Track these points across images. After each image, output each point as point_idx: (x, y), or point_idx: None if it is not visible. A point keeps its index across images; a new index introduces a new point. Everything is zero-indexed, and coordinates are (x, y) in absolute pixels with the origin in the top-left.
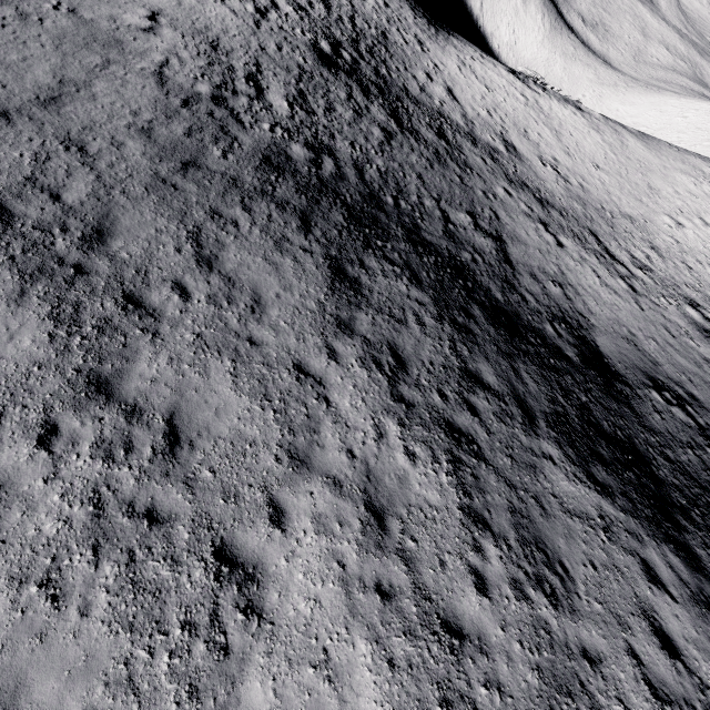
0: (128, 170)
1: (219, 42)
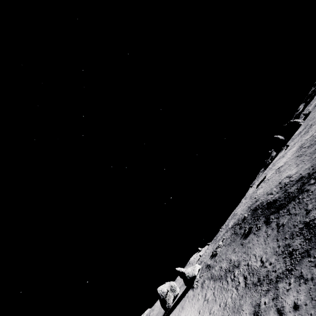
0: None
1: None
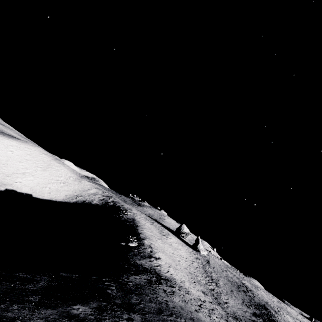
0: None
1: None
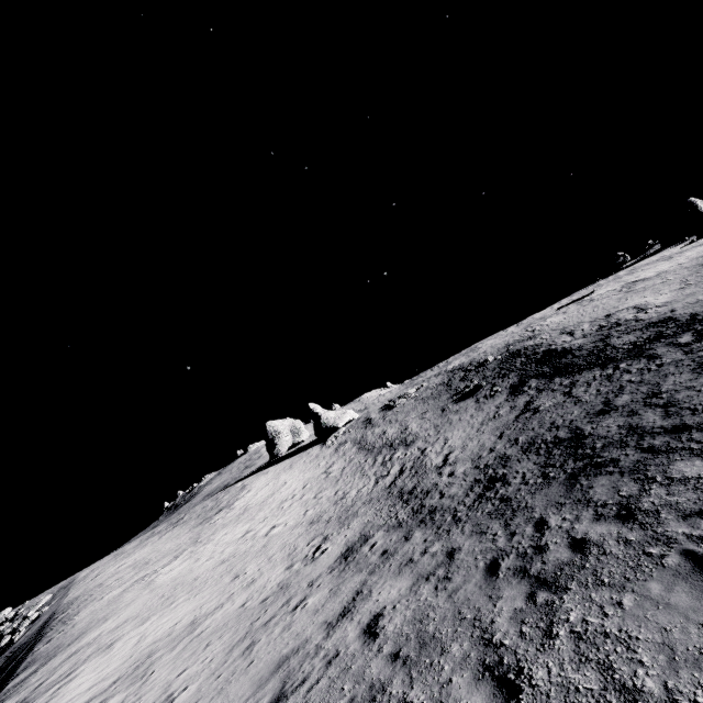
0: None
1: None
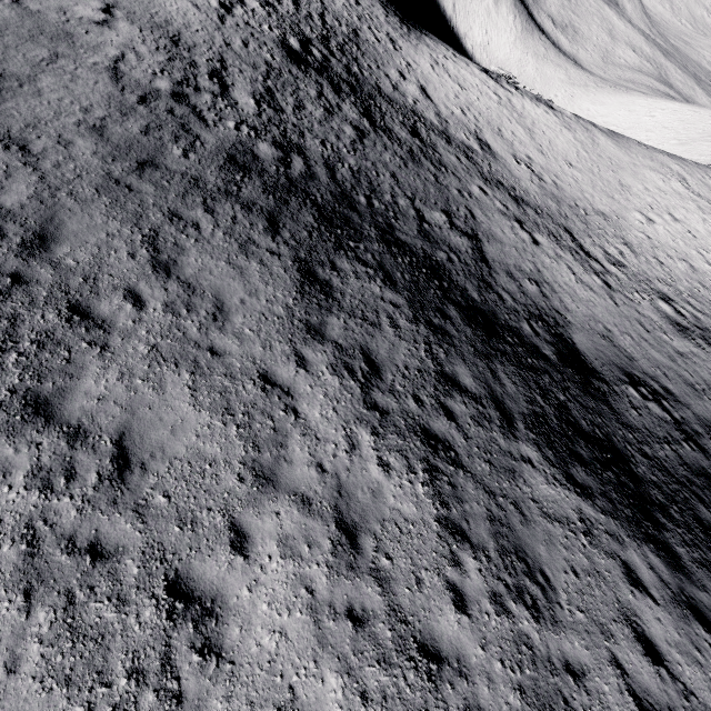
0: (76, 170)
1: (180, 37)
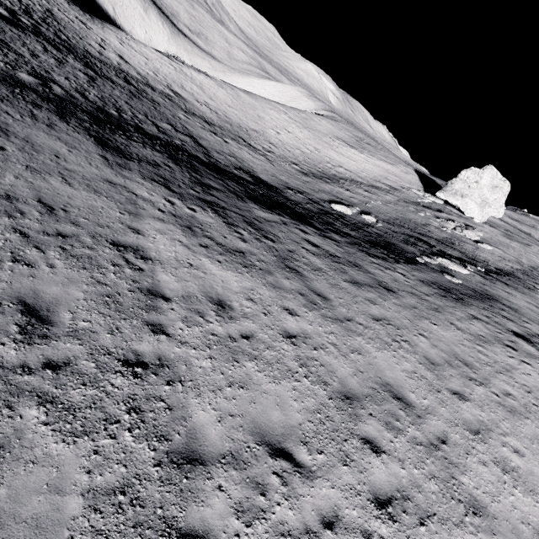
0: None
1: None
